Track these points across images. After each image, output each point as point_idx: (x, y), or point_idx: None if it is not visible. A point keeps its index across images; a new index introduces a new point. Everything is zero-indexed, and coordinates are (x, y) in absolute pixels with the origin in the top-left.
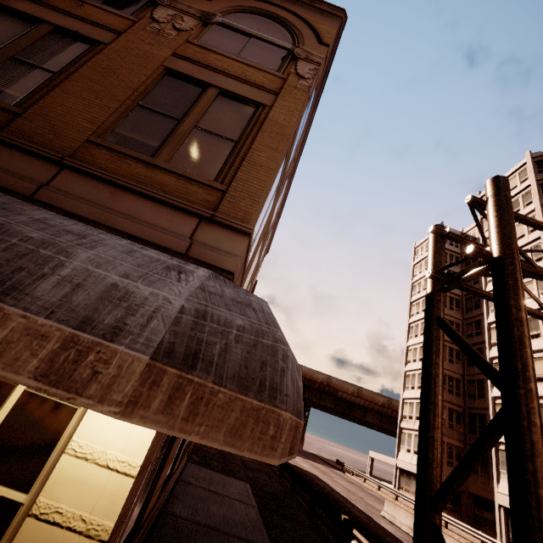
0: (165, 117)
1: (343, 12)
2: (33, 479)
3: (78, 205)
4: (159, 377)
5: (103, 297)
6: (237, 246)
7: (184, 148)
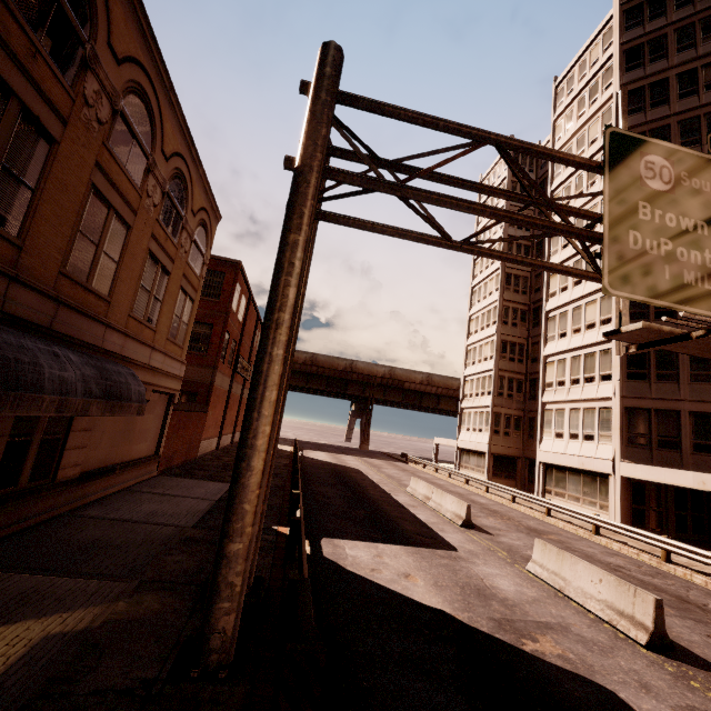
0: None
1: None
2: None
3: None
4: None
5: None
6: None
7: None
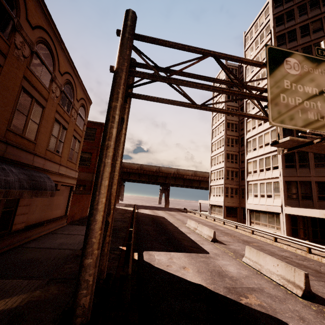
0: None
1: None
2: None
3: None
4: None
5: None
6: None
7: None
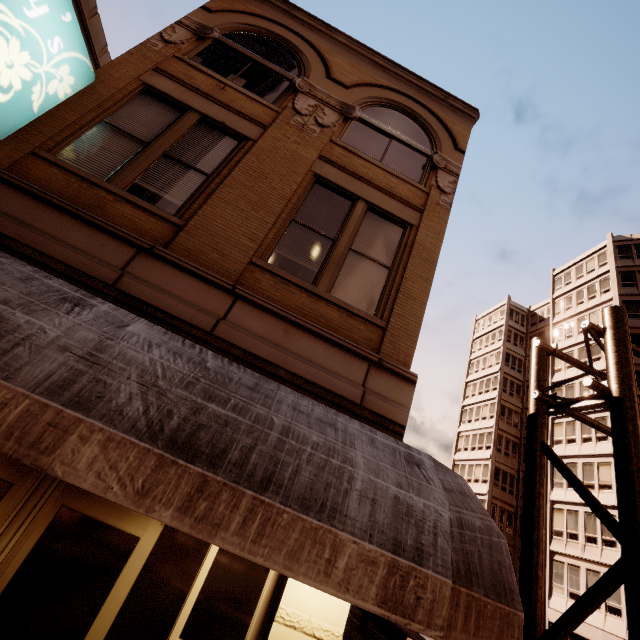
0: (320, 236)
1: (476, 112)
2: None
3: (256, 344)
4: (458, 598)
5: (395, 513)
6: (406, 396)
7: (342, 274)
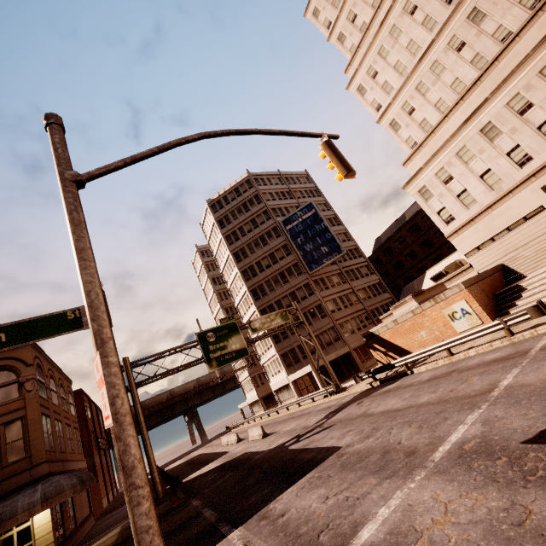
0: None
1: None
2: (32, 539)
3: None
4: (44, 505)
5: (28, 505)
6: (44, 467)
7: (9, 454)
